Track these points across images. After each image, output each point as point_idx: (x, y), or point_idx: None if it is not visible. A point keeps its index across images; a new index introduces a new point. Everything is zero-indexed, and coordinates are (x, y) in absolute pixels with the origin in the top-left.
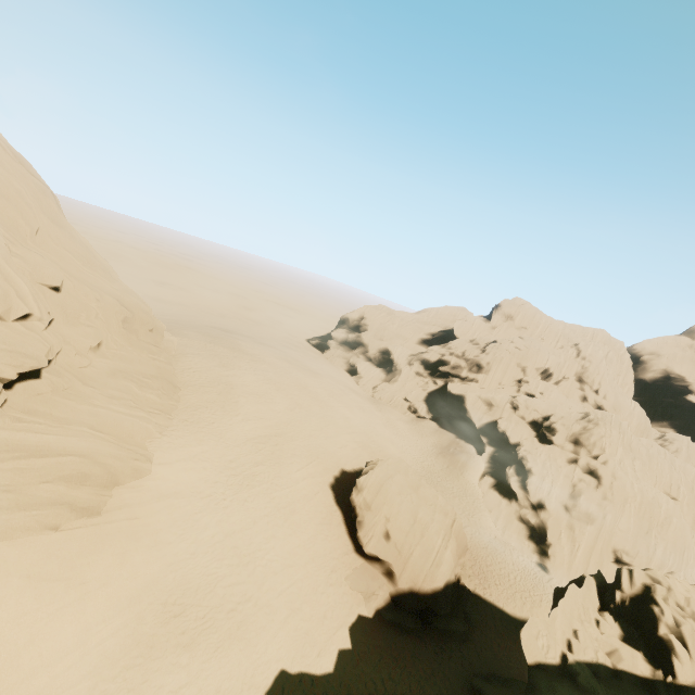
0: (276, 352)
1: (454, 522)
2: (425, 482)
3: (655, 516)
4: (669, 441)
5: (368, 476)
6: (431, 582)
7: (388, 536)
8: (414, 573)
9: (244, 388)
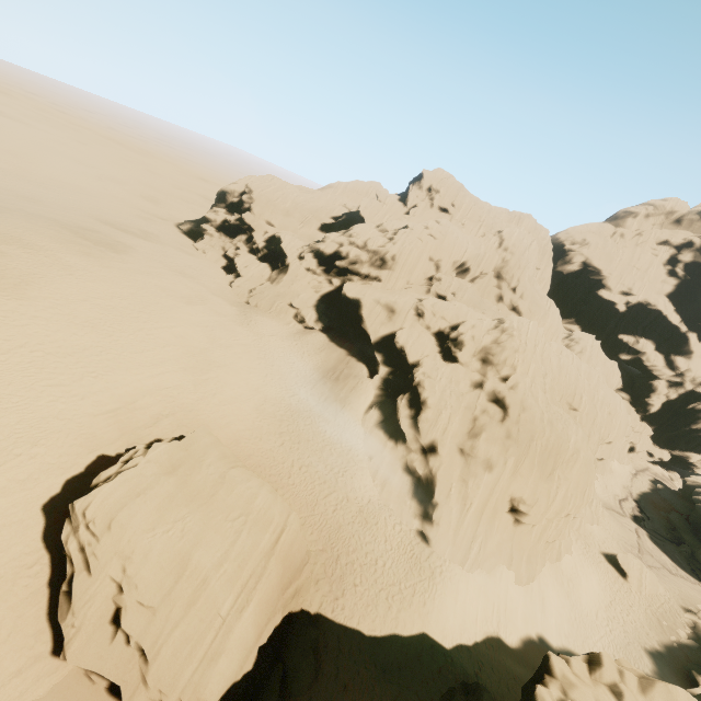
0: (68, 239)
1: (282, 534)
2: (237, 473)
3: (562, 453)
4: (575, 341)
5: (87, 500)
6: (194, 700)
7: (116, 621)
8: (158, 692)
9: None
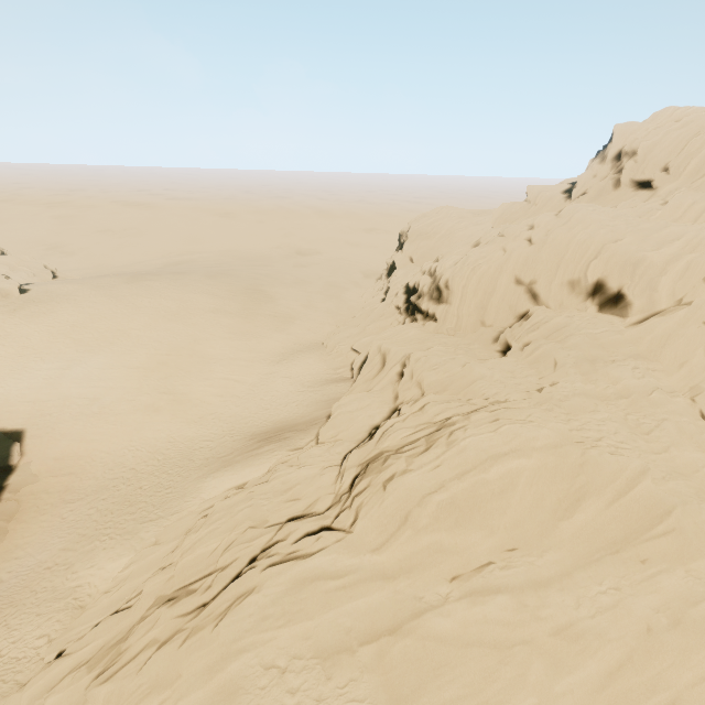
0: (202, 291)
1: None
2: None
3: None
4: None
5: None
6: None
7: None
8: None
9: (1, 331)
